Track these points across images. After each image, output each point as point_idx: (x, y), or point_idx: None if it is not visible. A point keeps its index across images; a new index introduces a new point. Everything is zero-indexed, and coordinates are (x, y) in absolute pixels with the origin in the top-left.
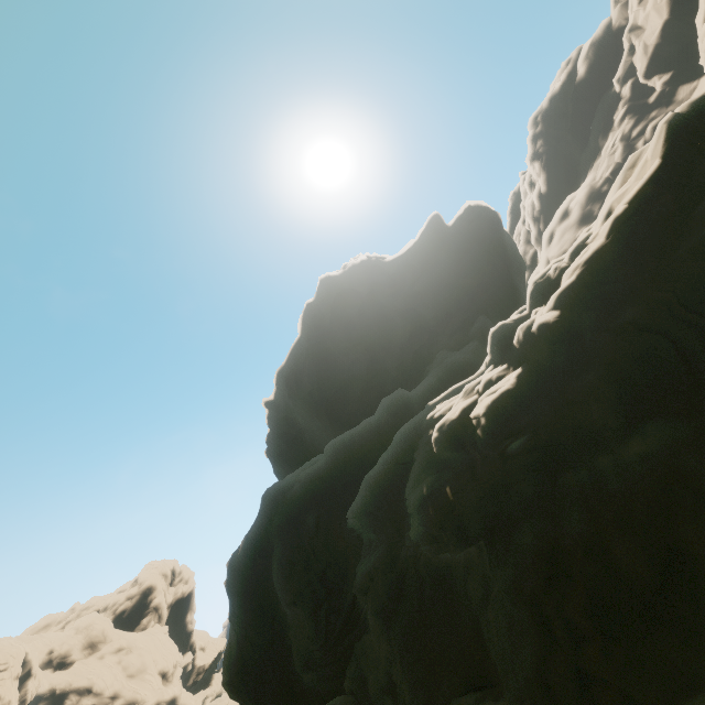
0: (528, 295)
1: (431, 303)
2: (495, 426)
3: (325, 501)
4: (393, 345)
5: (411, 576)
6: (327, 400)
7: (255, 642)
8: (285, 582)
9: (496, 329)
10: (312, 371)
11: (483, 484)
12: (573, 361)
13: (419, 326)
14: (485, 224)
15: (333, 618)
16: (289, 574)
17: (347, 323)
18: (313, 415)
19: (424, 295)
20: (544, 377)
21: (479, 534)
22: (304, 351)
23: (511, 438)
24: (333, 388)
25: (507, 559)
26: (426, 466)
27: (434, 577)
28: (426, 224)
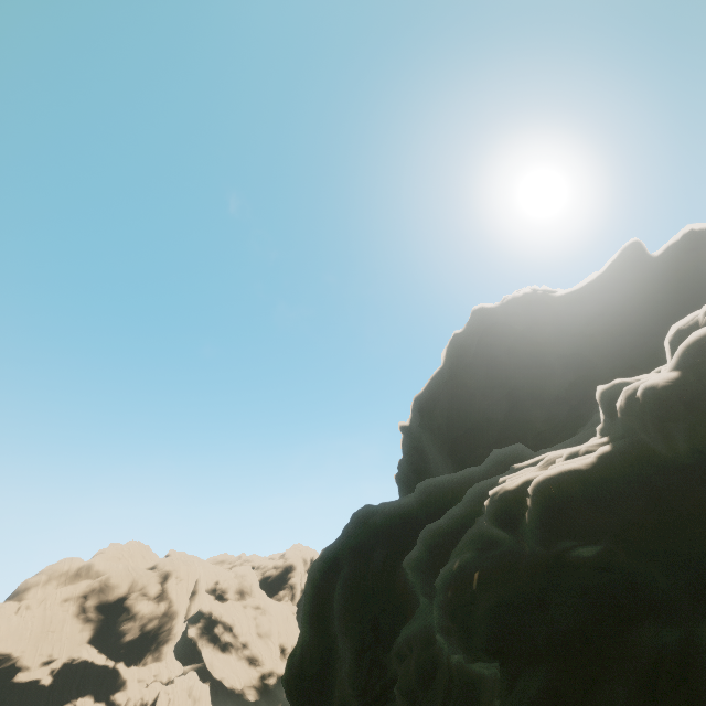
0: (667, 347)
1: (609, 351)
2: (542, 513)
3: (399, 541)
4: (545, 394)
5: (442, 668)
6: (453, 438)
7: (313, 655)
8: (342, 607)
9: (607, 388)
10: (444, 404)
11: (516, 586)
12: (704, 455)
13: (584, 377)
14: None
15: (375, 672)
16: (346, 601)
17: (491, 359)
18: (439, 451)
19: (600, 340)
20: (648, 467)
21: (483, 649)
22: (443, 383)
23: (572, 540)
24: (463, 427)
25: (505, 702)
26: (476, 538)
27: (464, 684)
28: (618, 253)
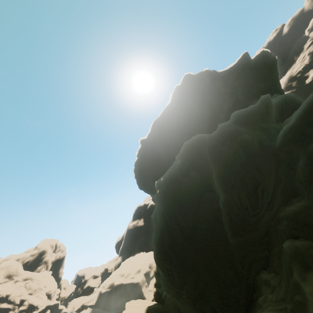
0: None
1: (241, 93)
2: None
3: (244, 133)
4: (223, 108)
5: None
6: (189, 128)
7: (183, 225)
8: (227, 173)
9: None
10: (179, 116)
11: None
12: None
13: (238, 100)
14: (270, 60)
15: (264, 195)
16: (229, 168)
17: (202, 92)
18: (176, 140)
19: (238, 88)
20: None
21: None
22: (172, 110)
23: None
24: (191, 124)
25: None
26: None
27: None
28: (241, 55)
